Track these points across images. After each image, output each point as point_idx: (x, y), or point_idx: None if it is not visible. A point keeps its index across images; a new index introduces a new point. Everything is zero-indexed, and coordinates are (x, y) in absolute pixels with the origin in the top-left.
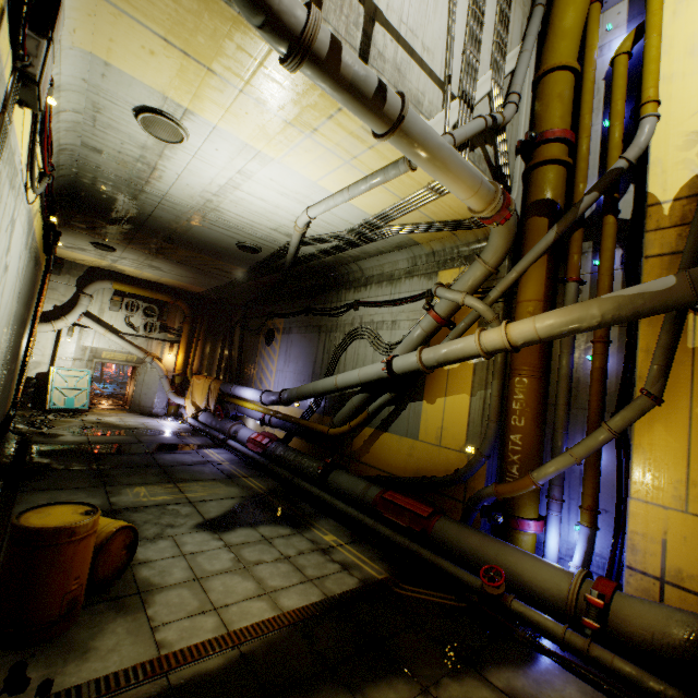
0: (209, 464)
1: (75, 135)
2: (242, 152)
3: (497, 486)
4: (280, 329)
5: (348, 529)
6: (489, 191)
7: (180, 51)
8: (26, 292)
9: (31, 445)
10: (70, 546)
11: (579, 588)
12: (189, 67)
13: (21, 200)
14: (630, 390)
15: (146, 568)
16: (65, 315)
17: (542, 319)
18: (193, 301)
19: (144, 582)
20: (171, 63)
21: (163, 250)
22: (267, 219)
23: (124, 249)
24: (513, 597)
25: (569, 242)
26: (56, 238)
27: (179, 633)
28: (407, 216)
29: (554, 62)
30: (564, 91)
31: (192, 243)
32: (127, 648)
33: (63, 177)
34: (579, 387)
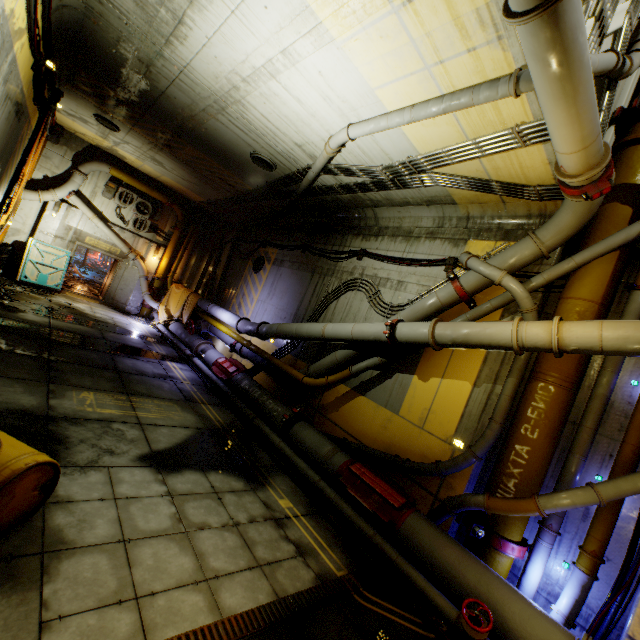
0: (170, 379)
1: None
2: (298, 18)
3: (490, 499)
4: (272, 260)
5: (305, 494)
6: (599, 150)
7: None
8: None
9: None
10: None
11: None
12: None
13: None
14: None
15: (63, 512)
16: (55, 188)
17: (614, 327)
18: (189, 209)
19: (54, 536)
20: None
21: (169, 142)
22: (295, 130)
23: (129, 131)
24: None
25: None
26: (55, 97)
27: (77, 638)
28: (461, 165)
29: None
30: None
31: (203, 141)
32: None
33: (68, 8)
34: (611, 412)
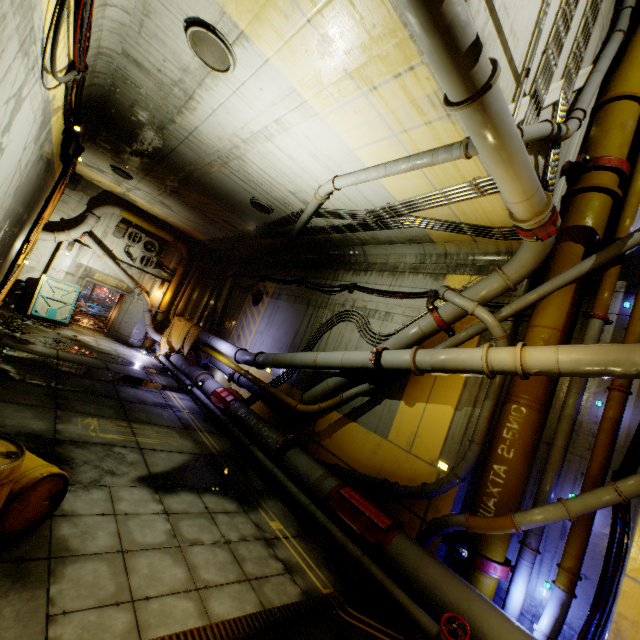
0: (169, 408)
1: (118, 40)
2: (287, 98)
3: (470, 518)
4: (270, 293)
5: (296, 518)
6: (541, 200)
7: None
8: (29, 192)
9: None
10: None
11: None
12: None
13: (36, 78)
14: None
15: (68, 524)
16: (70, 229)
17: (568, 351)
18: (193, 247)
19: (60, 544)
20: None
21: (177, 189)
22: (289, 180)
23: (141, 179)
24: None
25: (603, 277)
26: (77, 152)
27: (79, 631)
28: (434, 210)
29: (625, 90)
30: (628, 121)
31: (207, 189)
32: None
33: (97, 86)
34: (580, 432)
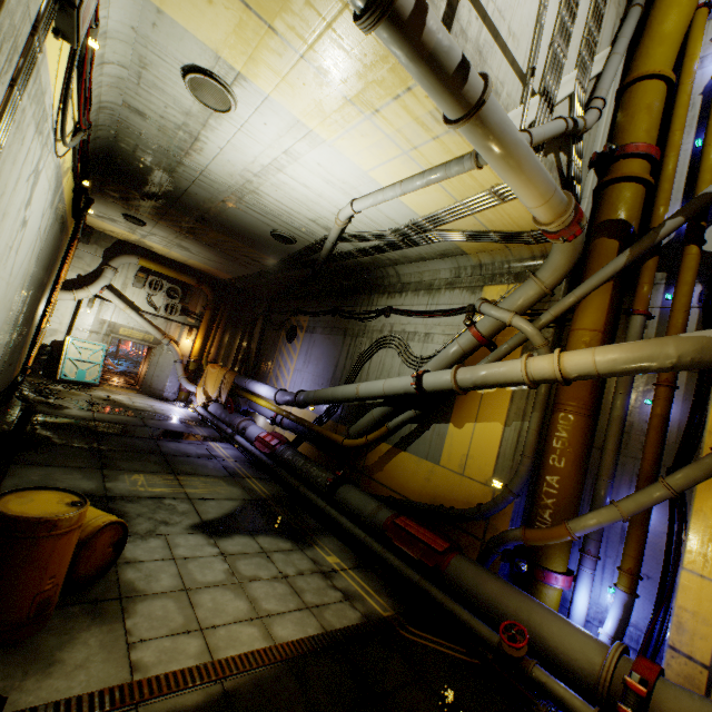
0: (214, 458)
1: (118, 93)
2: (292, 129)
3: (526, 531)
4: (304, 327)
5: (353, 552)
6: (561, 201)
7: (241, 2)
8: (48, 255)
9: (34, 414)
10: (49, 541)
11: (615, 665)
12: (248, 22)
13: (49, 150)
14: (694, 445)
15: (132, 569)
16: (88, 286)
17: (604, 351)
18: (218, 287)
19: (127, 586)
20: (230, 16)
21: (194, 230)
22: (307, 209)
23: (155, 224)
24: (535, 662)
25: (640, 270)
26: (87, 204)
27: (157, 654)
28: (459, 221)
29: (647, 69)
30: (654, 102)
31: (225, 226)
32: (96, 666)
33: (101, 139)
34: (632, 433)
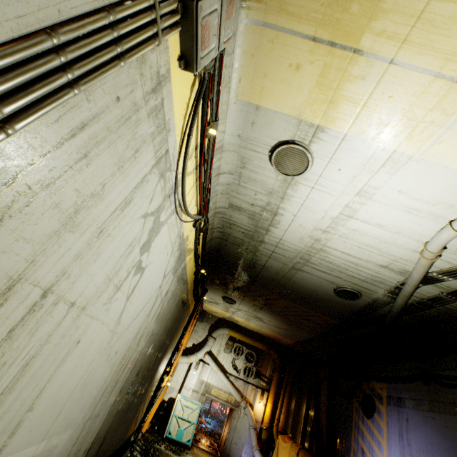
0: None
1: (226, 198)
2: (369, 161)
3: None
4: (382, 397)
5: None
6: None
7: (326, 46)
8: (169, 319)
9: None
10: None
11: None
12: (331, 63)
13: (172, 209)
14: None
15: None
16: (197, 351)
17: None
18: (282, 352)
19: None
20: (313, 70)
21: (266, 300)
22: (378, 253)
23: (241, 301)
24: None
25: None
26: (203, 292)
27: None
28: None
29: None
30: None
31: (291, 292)
32: None
33: (214, 239)
34: None
